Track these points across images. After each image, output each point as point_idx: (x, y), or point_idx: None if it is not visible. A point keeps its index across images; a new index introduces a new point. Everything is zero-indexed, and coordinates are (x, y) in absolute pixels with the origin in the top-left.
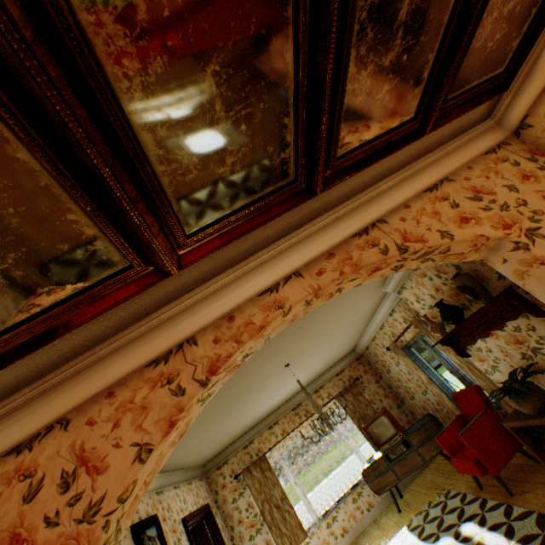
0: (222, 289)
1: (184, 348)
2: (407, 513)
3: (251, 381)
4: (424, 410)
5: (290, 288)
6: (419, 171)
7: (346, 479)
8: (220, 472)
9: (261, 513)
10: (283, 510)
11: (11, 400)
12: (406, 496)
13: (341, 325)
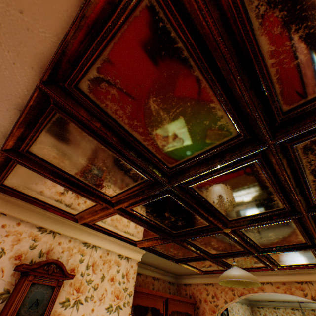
0: None
1: None
2: None
3: None
4: None
5: (267, 286)
6: None
7: None
8: (257, 309)
9: None
10: None
11: (205, 275)
12: None
13: None
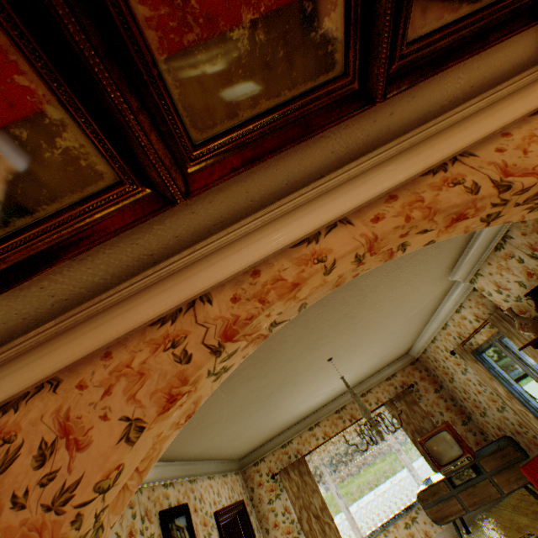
0: (246, 237)
1: (195, 307)
2: None
3: (289, 372)
4: (499, 431)
5: (335, 238)
6: (523, 88)
7: (393, 496)
8: (256, 468)
9: (298, 521)
10: (323, 522)
11: (2, 351)
12: (475, 533)
13: (395, 319)
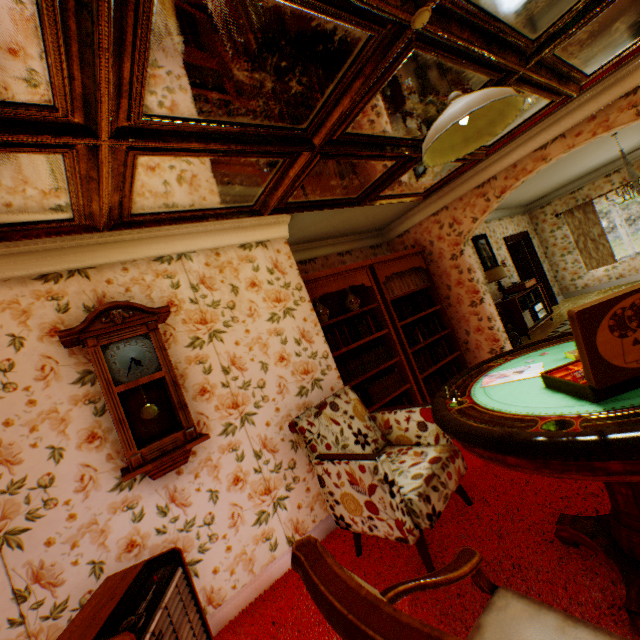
0: (510, 152)
1: (489, 182)
2: None
3: (562, 158)
4: None
5: (553, 147)
6: None
7: None
8: (540, 212)
9: (574, 243)
10: (597, 244)
11: (428, 201)
12: None
13: None
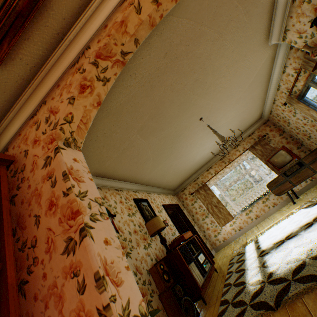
0: (97, 10)
1: (85, 53)
2: (298, 203)
3: (177, 128)
4: None
5: None
6: None
7: None
8: (183, 193)
9: (207, 209)
10: (219, 207)
11: (22, 96)
12: (300, 197)
13: (238, 86)
